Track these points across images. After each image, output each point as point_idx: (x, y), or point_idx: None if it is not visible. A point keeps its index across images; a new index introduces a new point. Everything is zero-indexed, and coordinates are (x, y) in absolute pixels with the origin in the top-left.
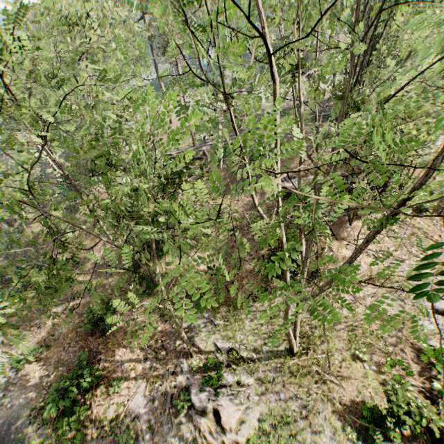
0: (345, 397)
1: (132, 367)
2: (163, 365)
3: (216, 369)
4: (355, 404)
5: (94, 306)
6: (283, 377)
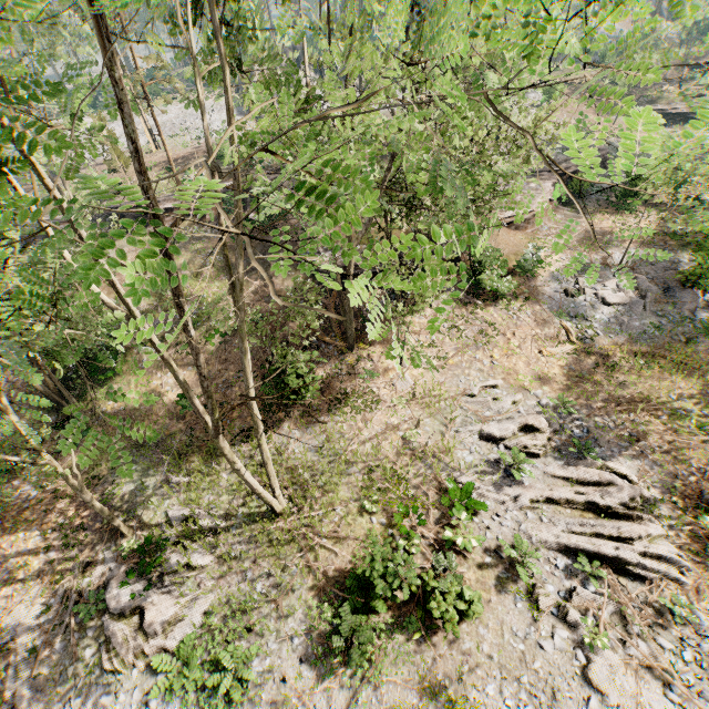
0: (335, 564)
1: (23, 564)
2: (76, 554)
3: (160, 550)
4: (345, 573)
5: None
6: (257, 549)
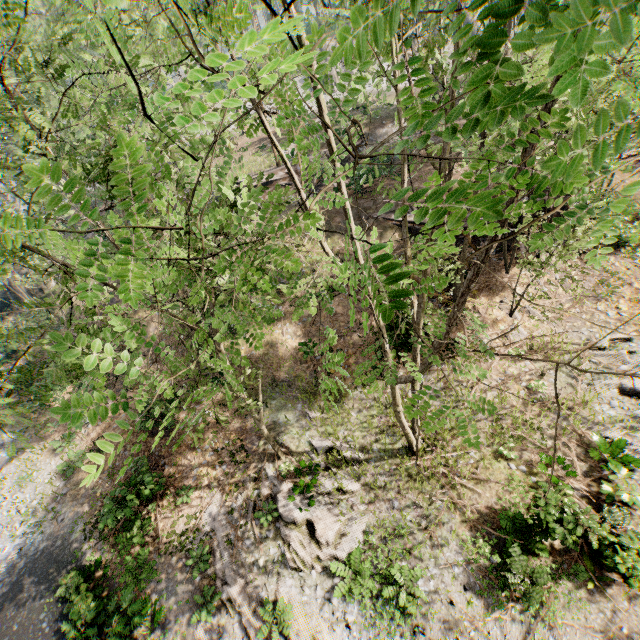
0: (480, 504)
1: (205, 473)
2: (243, 470)
3: (311, 473)
4: (492, 513)
5: (150, 400)
6: (398, 482)
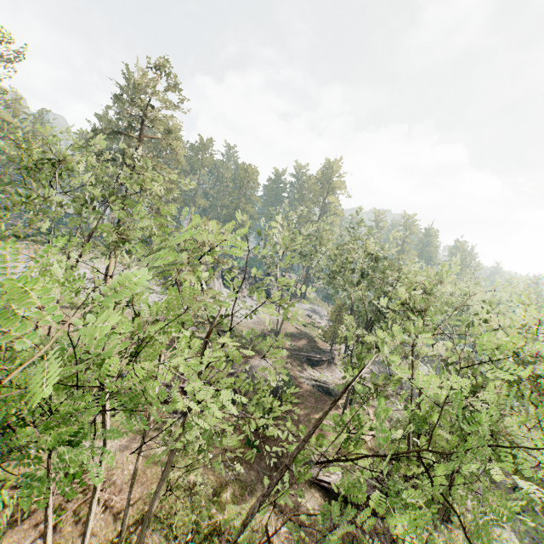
0: None
1: None
2: None
3: None
4: None
5: None
6: None
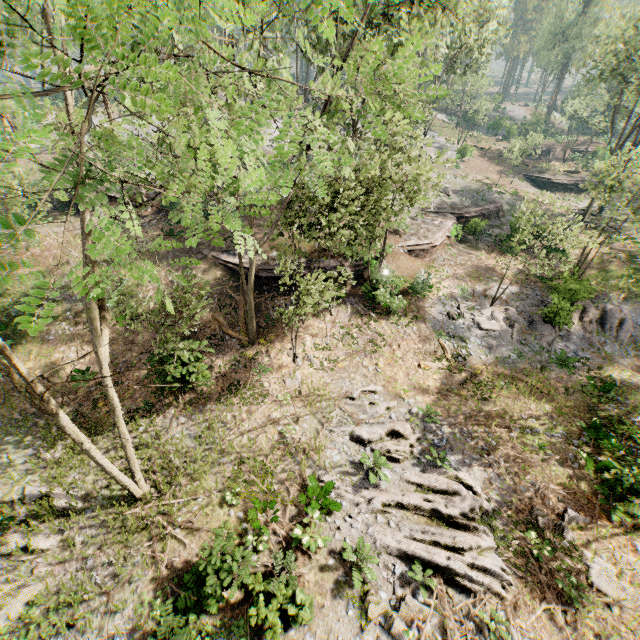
0: (181, 557)
1: None
2: None
3: (4, 529)
4: (188, 566)
5: None
6: (106, 535)
